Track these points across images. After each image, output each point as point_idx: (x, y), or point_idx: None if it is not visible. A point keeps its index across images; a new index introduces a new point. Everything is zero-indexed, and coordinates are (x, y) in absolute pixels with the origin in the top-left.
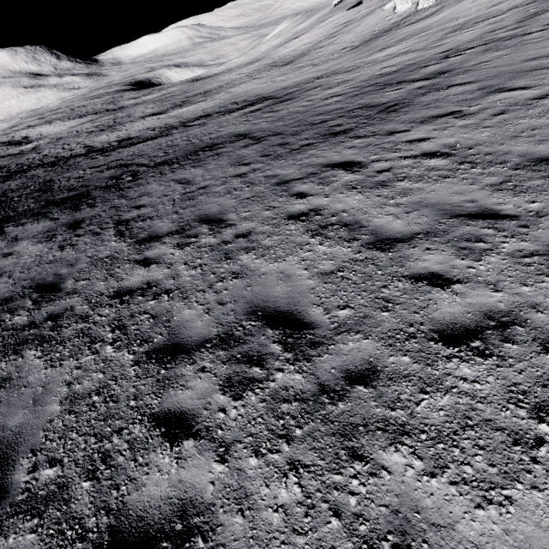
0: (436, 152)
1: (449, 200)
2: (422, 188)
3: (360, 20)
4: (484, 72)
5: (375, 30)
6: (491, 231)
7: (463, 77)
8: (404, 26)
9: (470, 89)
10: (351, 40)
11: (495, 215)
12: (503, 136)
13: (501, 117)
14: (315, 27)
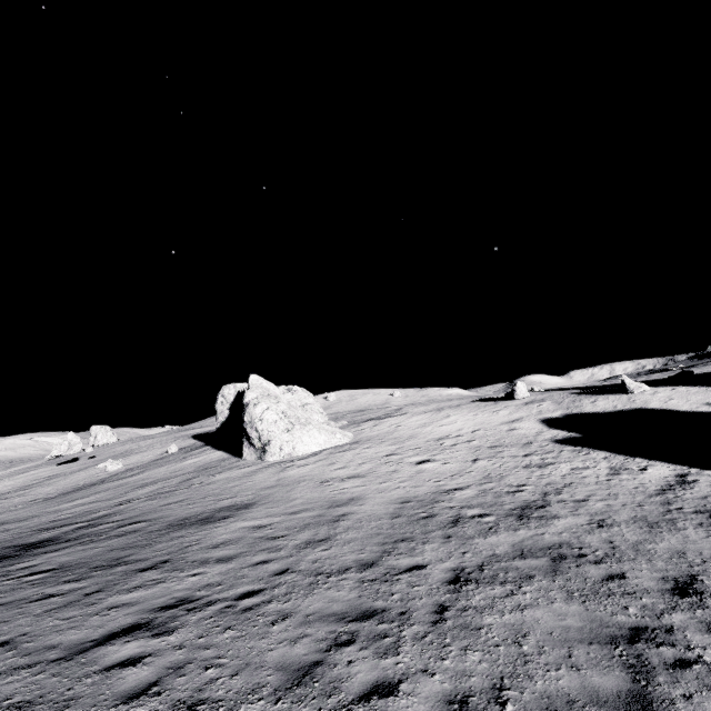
0: (43, 569)
1: (22, 597)
2: (5, 596)
3: (69, 474)
4: (133, 513)
5: (80, 484)
6: (37, 606)
7: (117, 517)
8: (109, 481)
9: (113, 525)
10: (49, 492)
11: (50, 596)
12: (105, 551)
13: (116, 539)
14: (7, 478)
